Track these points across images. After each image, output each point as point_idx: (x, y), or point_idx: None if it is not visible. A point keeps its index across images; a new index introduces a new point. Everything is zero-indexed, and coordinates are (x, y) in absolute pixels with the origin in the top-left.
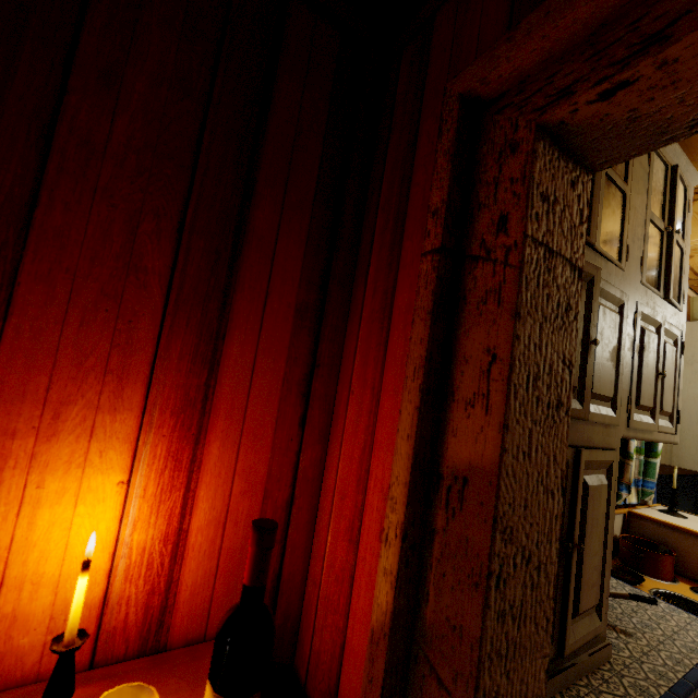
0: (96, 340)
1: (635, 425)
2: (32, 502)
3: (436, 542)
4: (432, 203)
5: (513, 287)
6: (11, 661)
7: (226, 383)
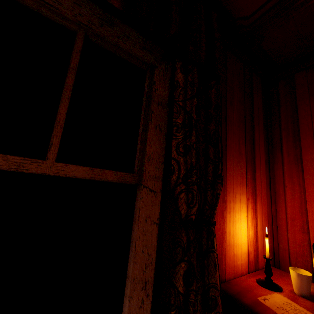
0: (238, 174)
1: None
2: (235, 221)
3: None
4: None
5: None
6: (237, 268)
7: (257, 185)
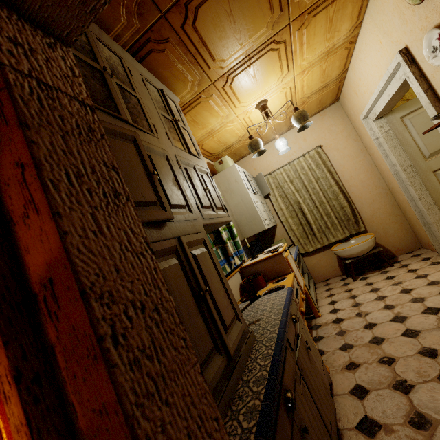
0: None
1: (207, 217)
2: None
3: (58, 354)
4: None
5: (9, 104)
6: None
7: None
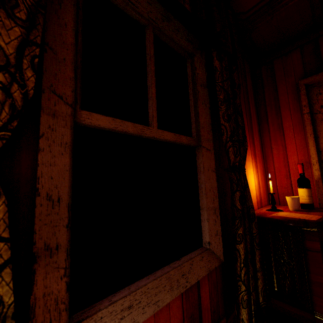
0: None
1: None
2: (247, 174)
3: None
4: (303, 104)
5: None
6: None
7: (256, 149)
